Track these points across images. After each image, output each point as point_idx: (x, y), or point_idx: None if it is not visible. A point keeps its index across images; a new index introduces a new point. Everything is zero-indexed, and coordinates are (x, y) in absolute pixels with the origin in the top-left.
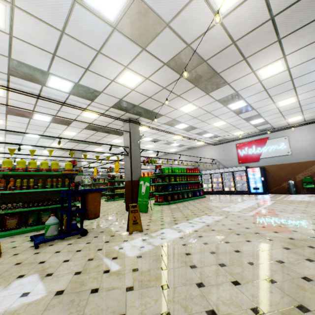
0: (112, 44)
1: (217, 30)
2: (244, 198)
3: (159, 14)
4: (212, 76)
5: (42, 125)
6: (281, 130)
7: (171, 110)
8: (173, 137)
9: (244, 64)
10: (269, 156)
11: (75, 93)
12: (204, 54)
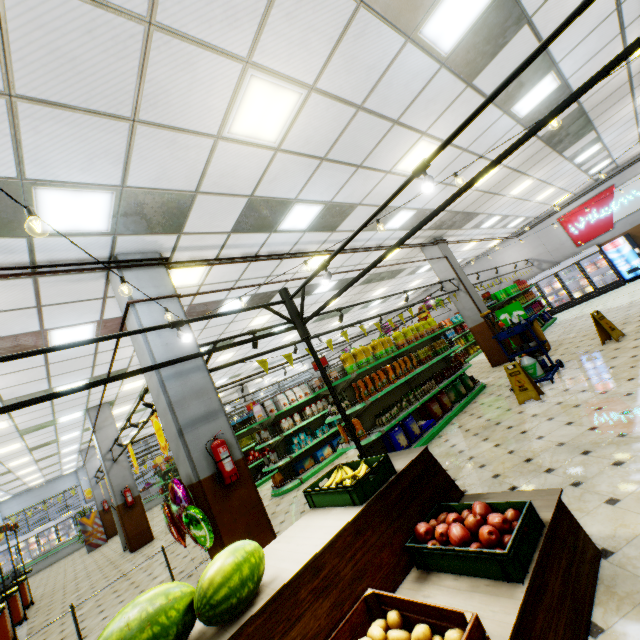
0: (502, 140)
1: (620, 75)
2: (632, 287)
3: (572, 88)
4: (582, 128)
5: (311, 302)
6: (631, 165)
7: (496, 201)
8: (463, 248)
9: (627, 97)
10: (629, 213)
11: (403, 226)
12: (590, 107)
